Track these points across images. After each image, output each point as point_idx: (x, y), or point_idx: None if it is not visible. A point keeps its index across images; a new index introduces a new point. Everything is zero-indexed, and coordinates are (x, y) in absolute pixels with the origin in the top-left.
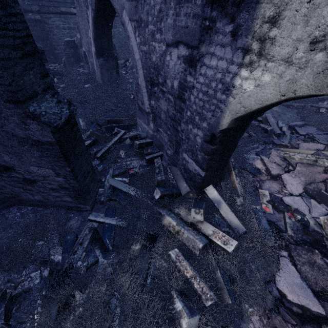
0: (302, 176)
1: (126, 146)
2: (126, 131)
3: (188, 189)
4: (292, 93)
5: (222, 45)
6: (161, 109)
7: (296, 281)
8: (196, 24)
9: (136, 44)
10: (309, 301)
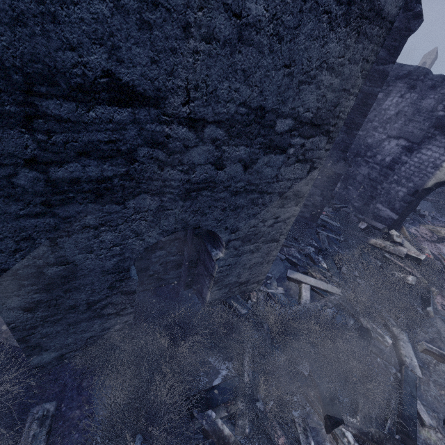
0: None
1: None
2: None
3: (385, 226)
4: None
5: (438, 147)
6: (359, 173)
7: None
8: (421, 133)
9: None
10: None
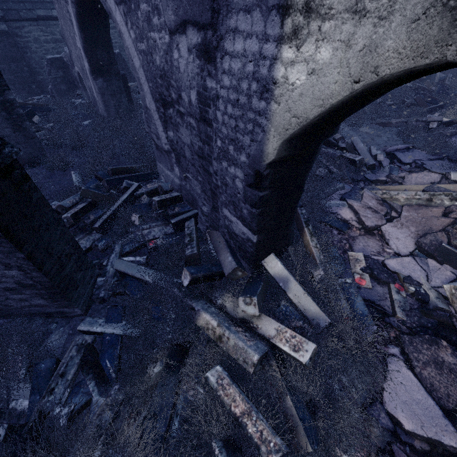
0: (412, 224)
1: (141, 207)
2: (144, 184)
3: (234, 265)
4: (372, 73)
5: (246, 10)
6: (184, 143)
7: (417, 396)
8: None
9: (132, 43)
10: (439, 429)
